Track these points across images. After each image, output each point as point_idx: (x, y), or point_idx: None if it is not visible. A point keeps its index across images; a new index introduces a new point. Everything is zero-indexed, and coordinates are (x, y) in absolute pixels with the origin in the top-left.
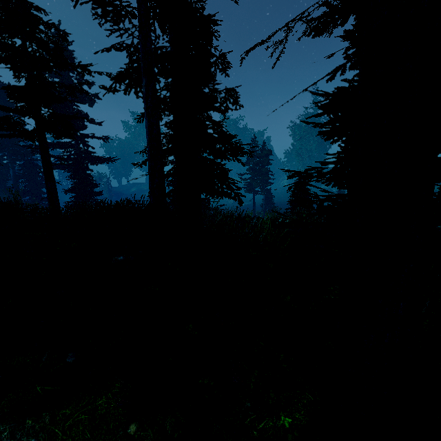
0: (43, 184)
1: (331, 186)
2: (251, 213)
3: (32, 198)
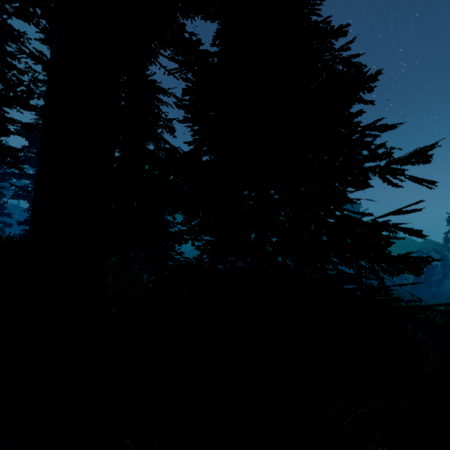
0: (1, 212)
1: None
2: None
3: None
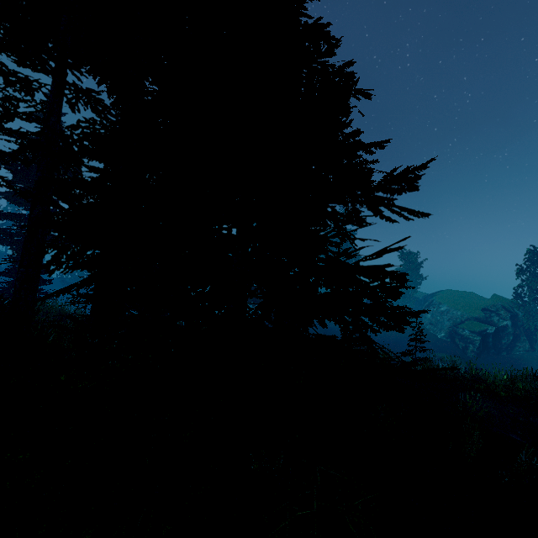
0: None
1: None
2: None
3: None
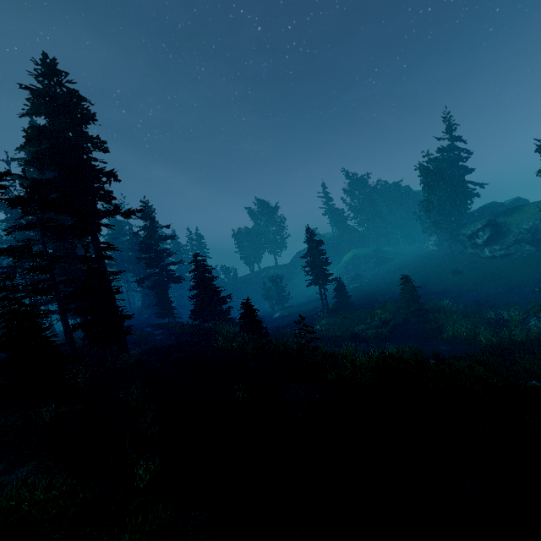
0: None
1: (476, 249)
2: (225, 330)
3: (155, 307)
